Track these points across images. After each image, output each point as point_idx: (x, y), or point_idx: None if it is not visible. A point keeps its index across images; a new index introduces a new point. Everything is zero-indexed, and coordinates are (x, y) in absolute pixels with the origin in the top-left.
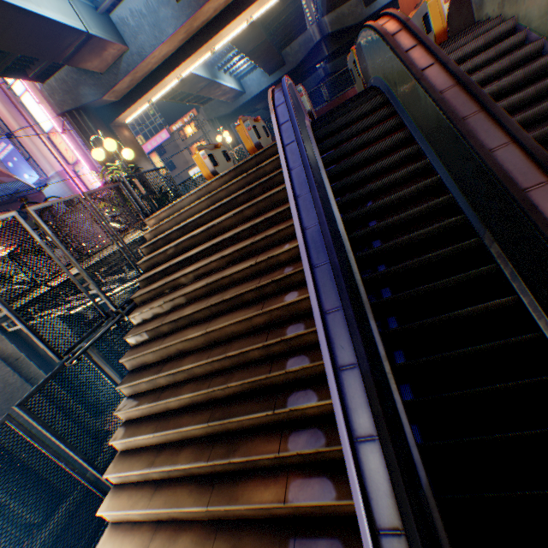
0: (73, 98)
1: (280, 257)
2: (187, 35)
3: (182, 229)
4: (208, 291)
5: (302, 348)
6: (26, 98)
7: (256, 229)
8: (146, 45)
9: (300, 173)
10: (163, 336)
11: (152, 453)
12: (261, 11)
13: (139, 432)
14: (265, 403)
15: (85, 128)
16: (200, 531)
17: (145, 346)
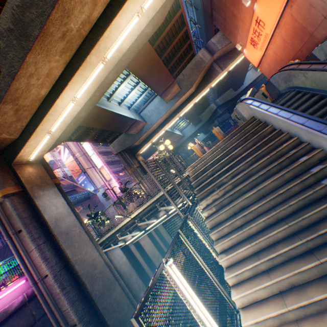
0: (122, 146)
1: (282, 150)
2: (169, 113)
3: (211, 164)
4: (244, 178)
5: (324, 176)
6: (93, 156)
7: (258, 148)
8: (154, 120)
9: (282, 113)
10: (225, 205)
11: (252, 257)
12: (198, 98)
13: (238, 248)
14: (320, 203)
15: (125, 157)
16: (319, 282)
17: (217, 212)
